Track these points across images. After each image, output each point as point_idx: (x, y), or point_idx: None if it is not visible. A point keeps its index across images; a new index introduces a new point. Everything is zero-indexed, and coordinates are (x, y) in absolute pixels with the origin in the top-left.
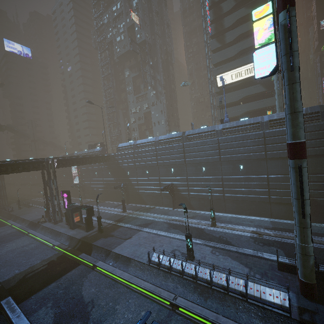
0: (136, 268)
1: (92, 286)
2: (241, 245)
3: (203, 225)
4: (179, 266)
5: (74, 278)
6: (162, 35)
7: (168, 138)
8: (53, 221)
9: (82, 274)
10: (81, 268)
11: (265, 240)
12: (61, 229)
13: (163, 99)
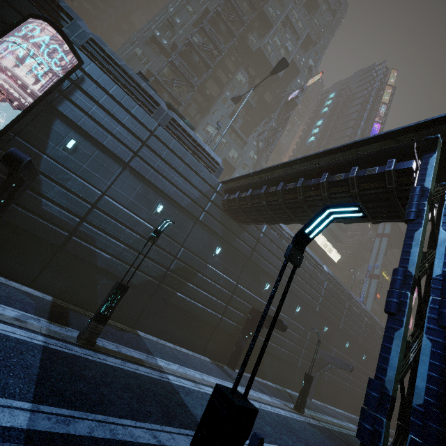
0: None
1: None
2: None
3: None
4: None
5: None
6: None
7: (335, 281)
8: None
9: None
10: None
11: None
12: None
13: None
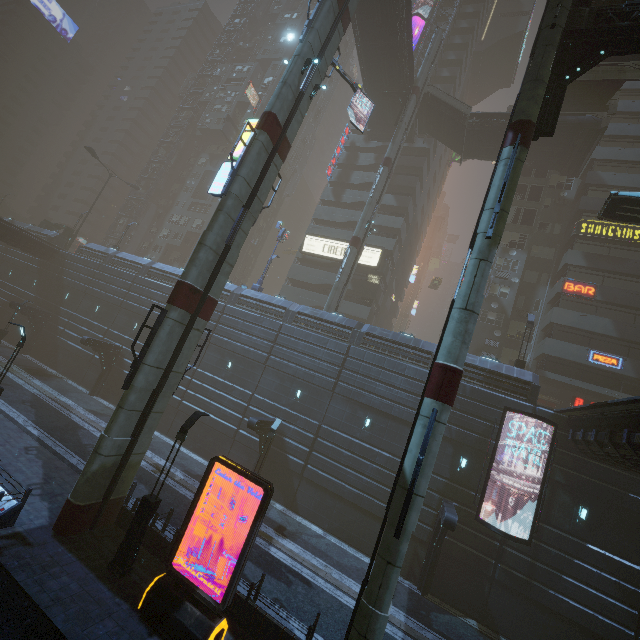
0: None
1: None
2: None
3: (94, 426)
4: None
5: None
6: None
7: (166, 272)
8: None
9: None
10: None
11: (152, 477)
12: None
13: None
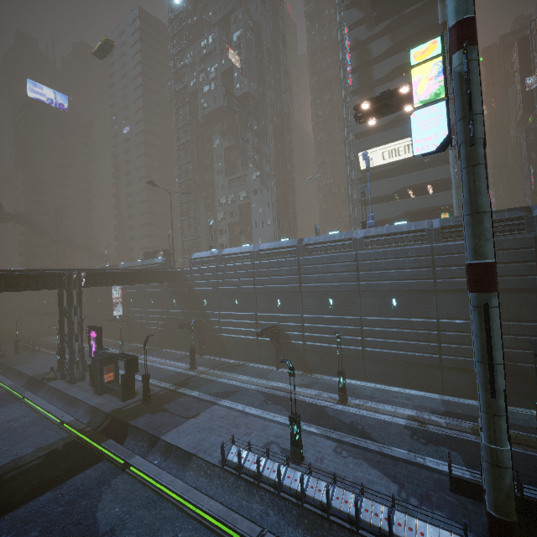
0: (199, 473)
1: (116, 503)
2: (387, 440)
3: (325, 400)
4: (275, 474)
5: (88, 484)
6: (276, 86)
7: (275, 249)
8: (69, 378)
9: (103, 478)
10: (102, 467)
11: (431, 433)
12: (79, 393)
13: (272, 185)
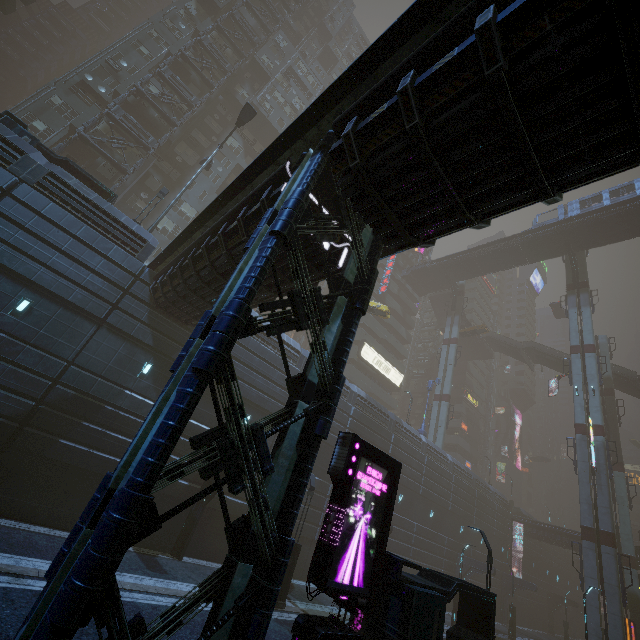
0: None
1: None
2: None
3: None
4: None
5: None
6: None
7: (372, 405)
8: None
9: None
10: None
11: None
12: None
13: None
